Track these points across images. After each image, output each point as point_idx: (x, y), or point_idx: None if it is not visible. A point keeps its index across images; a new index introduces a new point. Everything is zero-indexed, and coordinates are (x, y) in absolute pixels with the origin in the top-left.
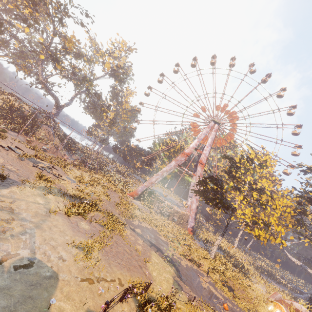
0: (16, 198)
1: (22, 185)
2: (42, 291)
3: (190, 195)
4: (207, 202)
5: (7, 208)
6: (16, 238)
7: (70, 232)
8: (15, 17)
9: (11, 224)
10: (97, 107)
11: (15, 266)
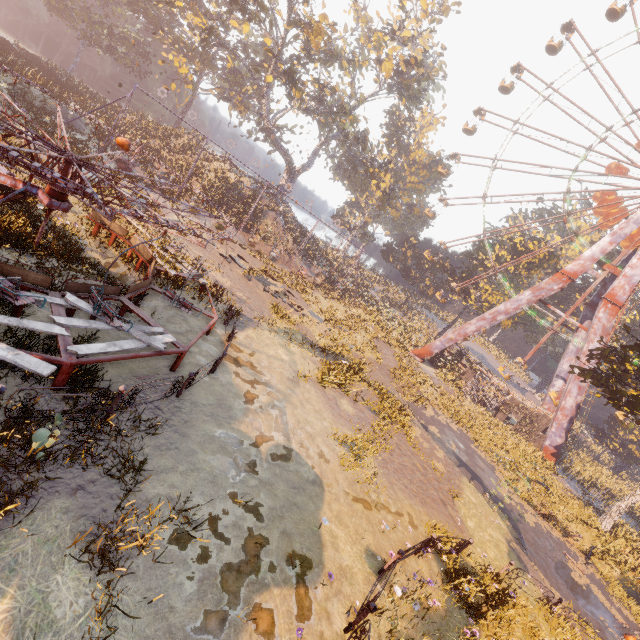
0: (255, 347)
1: (258, 326)
2: (307, 500)
3: (560, 373)
4: (617, 404)
5: (248, 363)
6: (266, 413)
7: (328, 415)
8: (229, 9)
9: (257, 390)
10: (357, 165)
11: (272, 455)
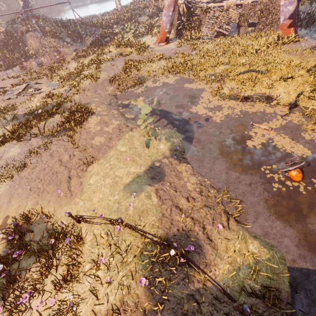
0: None
1: None
2: None
3: None
4: None
5: None
6: None
7: None
8: None
9: None
10: None
11: None
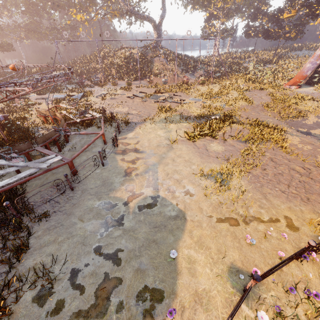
0: (140, 138)
1: (142, 124)
2: (167, 234)
3: None
4: None
5: (133, 149)
6: (140, 177)
7: (197, 159)
8: None
9: (136, 164)
10: None
11: (139, 206)
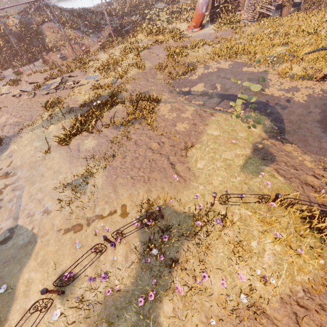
0: (14, 156)
1: (18, 137)
2: (14, 265)
3: None
4: None
5: (3, 175)
6: (3, 210)
7: (66, 166)
8: None
9: (3, 194)
10: None
11: None
